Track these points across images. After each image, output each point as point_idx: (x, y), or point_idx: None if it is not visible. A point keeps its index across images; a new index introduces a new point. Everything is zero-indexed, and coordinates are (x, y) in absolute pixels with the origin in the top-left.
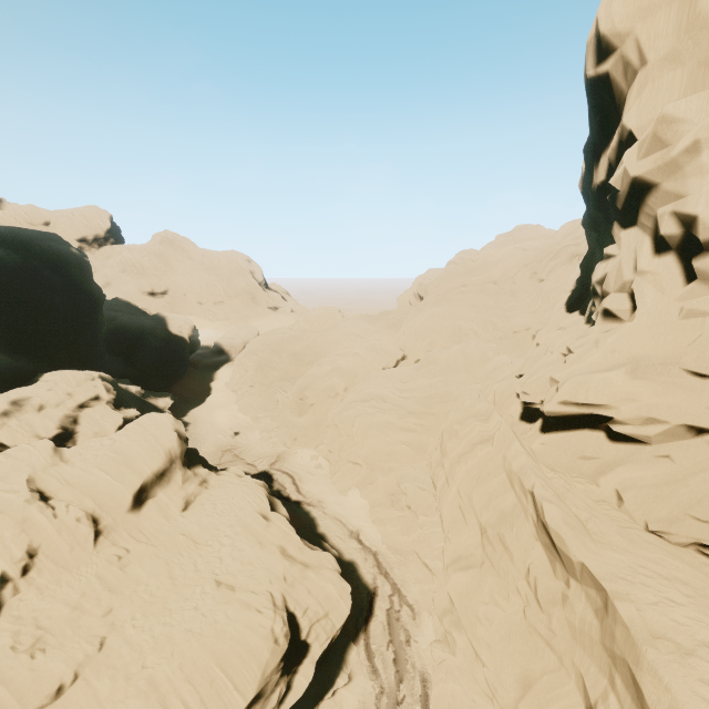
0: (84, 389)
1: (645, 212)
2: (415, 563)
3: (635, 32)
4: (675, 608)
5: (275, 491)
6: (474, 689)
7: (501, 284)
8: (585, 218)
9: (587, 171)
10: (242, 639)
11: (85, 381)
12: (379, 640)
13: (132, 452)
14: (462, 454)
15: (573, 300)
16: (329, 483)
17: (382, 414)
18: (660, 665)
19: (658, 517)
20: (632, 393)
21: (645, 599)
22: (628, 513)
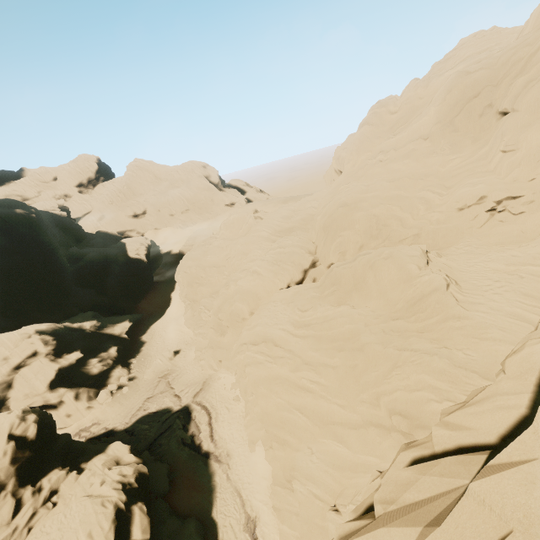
0: (21, 349)
1: None
2: None
3: None
4: None
5: (189, 436)
6: None
7: (434, 137)
8: None
9: None
10: None
11: (22, 341)
12: None
13: None
14: None
15: None
16: (242, 426)
17: (272, 365)
18: None
19: None
20: None
21: None
22: None
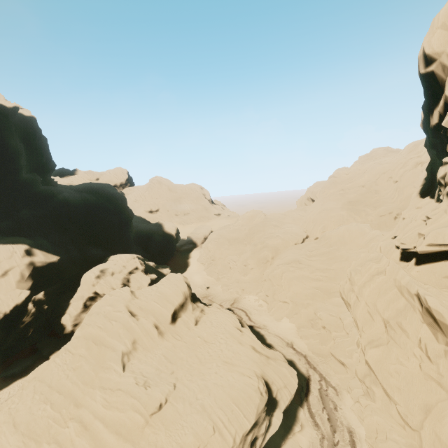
0: (130, 263)
1: None
2: (333, 361)
3: (446, 51)
4: None
5: None
6: (391, 421)
7: (367, 186)
8: (426, 142)
9: (425, 118)
10: (244, 390)
11: (131, 259)
12: (316, 407)
13: (167, 293)
14: (366, 282)
15: (424, 190)
16: (268, 315)
17: (299, 271)
18: None
19: None
20: None
21: None
22: None
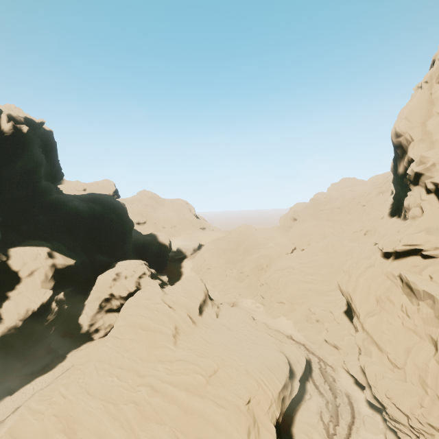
0: (139, 269)
1: (421, 181)
2: (327, 346)
3: (408, 132)
4: None
5: None
6: (384, 367)
7: (342, 208)
8: (393, 180)
9: (395, 166)
10: (273, 359)
11: (139, 265)
12: (319, 381)
13: (192, 290)
14: (361, 273)
15: (392, 212)
16: (266, 315)
17: (294, 275)
18: None
19: None
20: (428, 239)
21: None
22: (435, 281)
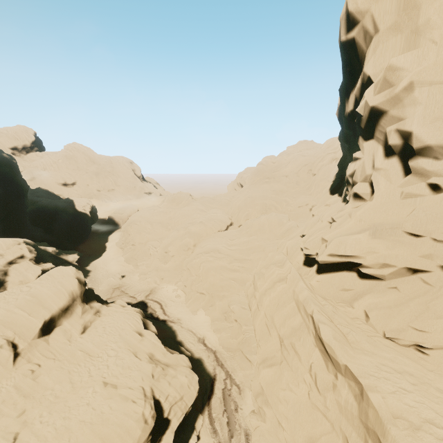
0: (12, 251)
1: (379, 129)
2: (240, 357)
3: (371, 10)
4: (406, 395)
5: (149, 314)
6: None
7: (290, 177)
8: (340, 135)
9: (342, 104)
10: (121, 424)
11: (13, 245)
12: (217, 410)
13: (44, 295)
14: (267, 289)
15: (334, 187)
16: (185, 307)
17: (218, 261)
18: (400, 439)
19: (391, 329)
20: (373, 248)
21: (387, 390)
22: (372, 326)
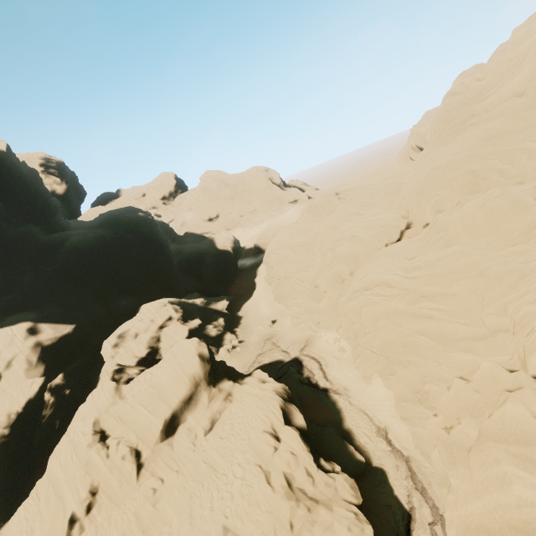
0: (161, 314)
1: None
2: None
3: None
4: None
5: (305, 378)
6: None
7: (530, 92)
8: None
9: None
10: None
11: (160, 308)
12: None
13: (163, 384)
14: (484, 531)
15: None
16: (352, 368)
17: (389, 302)
18: None
19: None
20: None
21: None
22: None
